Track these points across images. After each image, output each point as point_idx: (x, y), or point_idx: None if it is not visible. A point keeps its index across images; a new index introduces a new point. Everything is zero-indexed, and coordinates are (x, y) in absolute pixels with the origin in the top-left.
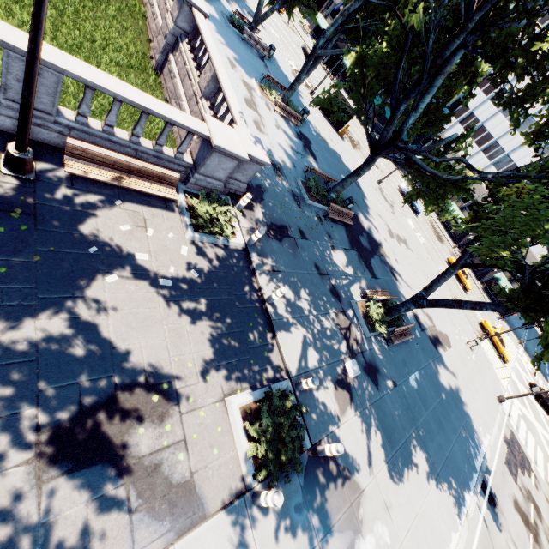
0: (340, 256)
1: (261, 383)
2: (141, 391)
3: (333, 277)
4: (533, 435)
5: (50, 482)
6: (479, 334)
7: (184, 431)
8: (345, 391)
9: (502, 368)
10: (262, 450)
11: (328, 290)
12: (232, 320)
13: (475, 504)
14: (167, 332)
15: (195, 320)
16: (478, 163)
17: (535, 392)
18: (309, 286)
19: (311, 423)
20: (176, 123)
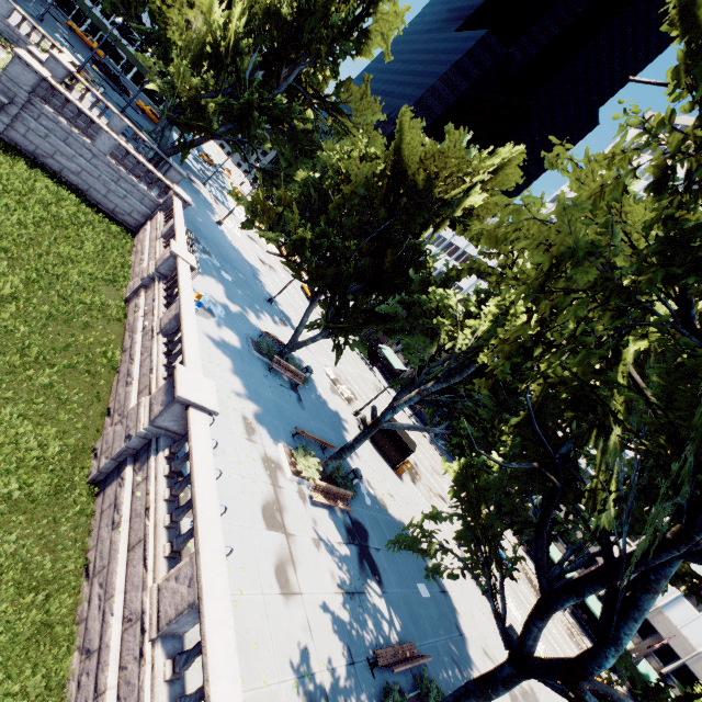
0: None
1: None
2: None
3: None
4: None
5: None
6: None
7: None
8: None
9: None
10: None
11: None
12: None
13: None
14: None
15: None
16: None
17: None
18: None
19: None
20: None
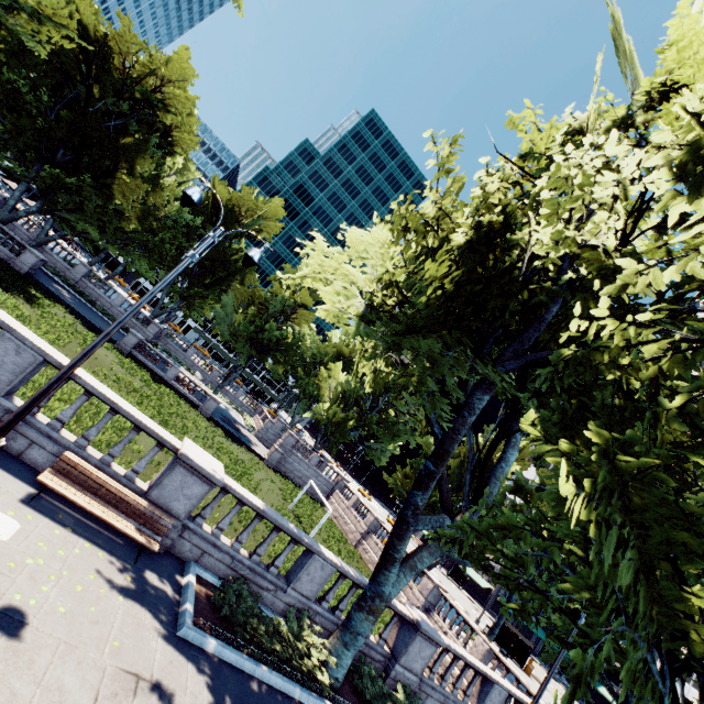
0: None
1: None
2: None
3: None
4: None
5: None
6: None
7: None
8: None
9: None
10: None
11: None
12: None
13: None
14: None
15: None
16: (688, 696)
17: None
18: None
19: None
20: None
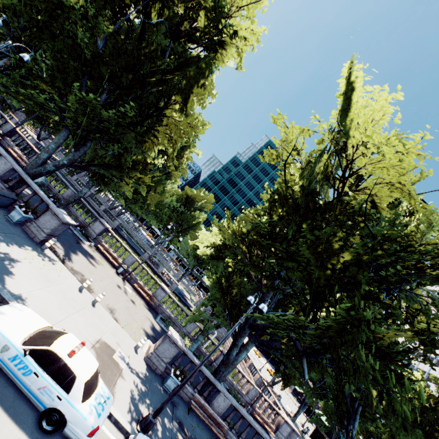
0: None
1: None
2: None
3: None
4: None
5: None
6: None
7: None
8: None
9: None
10: None
11: None
12: None
13: None
14: None
15: None
16: None
17: None
18: None
19: None
20: (276, 409)
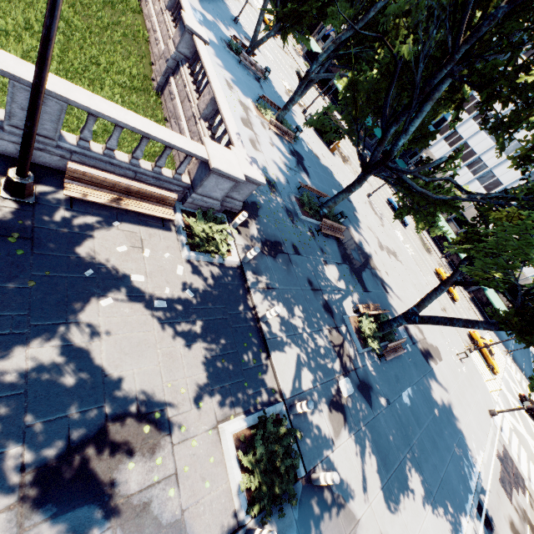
0: (332, 271)
1: (254, 407)
2: (132, 422)
3: (326, 292)
4: (526, 449)
5: (32, 530)
6: (469, 344)
7: (176, 464)
8: (339, 412)
9: (492, 379)
10: (256, 482)
11: (321, 306)
12: (226, 341)
13: (472, 529)
14: (161, 356)
15: (189, 342)
16: (462, 177)
17: (527, 406)
18: (302, 302)
19: (306, 448)
20: (175, 147)
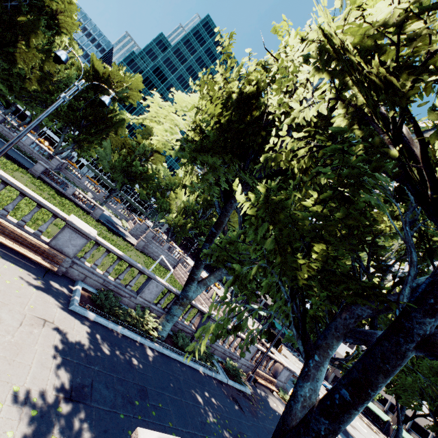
0: None
1: None
2: None
3: None
4: None
5: None
6: None
7: None
8: None
9: None
10: None
11: None
12: None
13: None
14: None
15: None
16: None
17: None
18: None
19: None
20: (275, 359)
